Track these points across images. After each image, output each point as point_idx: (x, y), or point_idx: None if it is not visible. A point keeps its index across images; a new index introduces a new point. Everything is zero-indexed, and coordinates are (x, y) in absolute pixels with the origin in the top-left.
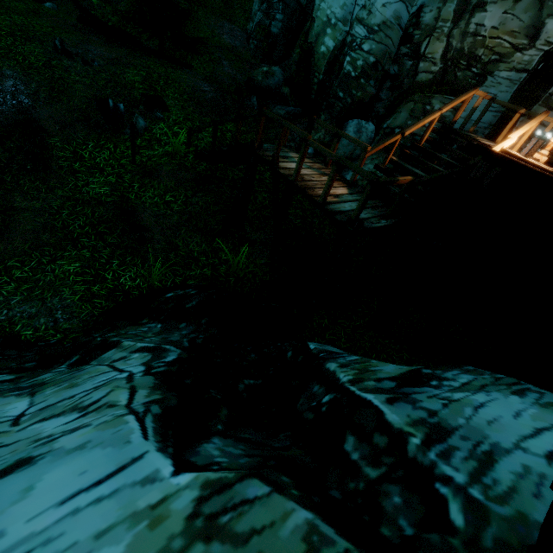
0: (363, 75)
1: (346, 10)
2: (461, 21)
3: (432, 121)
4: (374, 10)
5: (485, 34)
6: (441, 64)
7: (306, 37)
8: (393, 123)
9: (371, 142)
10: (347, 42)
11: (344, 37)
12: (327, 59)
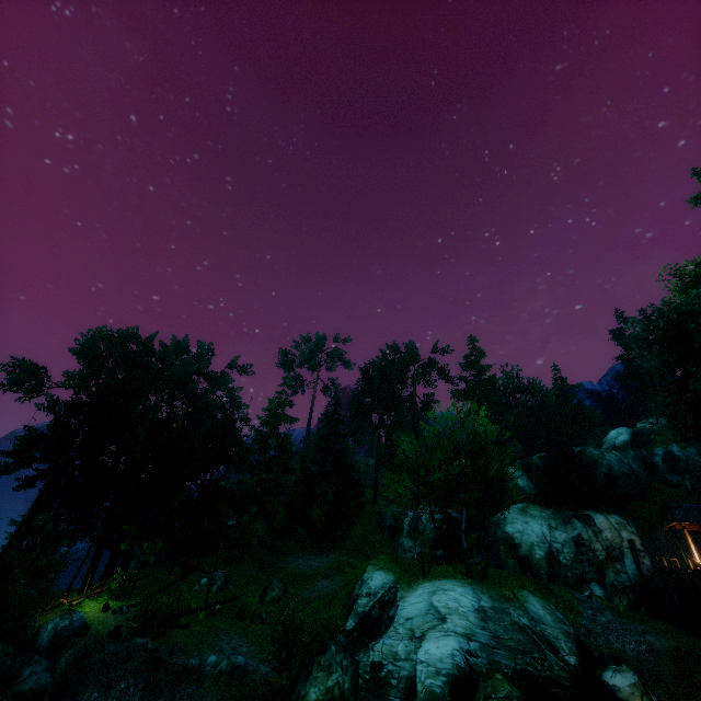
0: (573, 562)
1: (540, 538)
2: (598, 536)
3: (672, 565)
4: (557, 537)
5: (610, 539)
6: (604, 551)
7: (513, 552)
8: (609, 579)
9: (606, 592)
10: (554, 550)
11: (548, 549)
12: (544, 560)
